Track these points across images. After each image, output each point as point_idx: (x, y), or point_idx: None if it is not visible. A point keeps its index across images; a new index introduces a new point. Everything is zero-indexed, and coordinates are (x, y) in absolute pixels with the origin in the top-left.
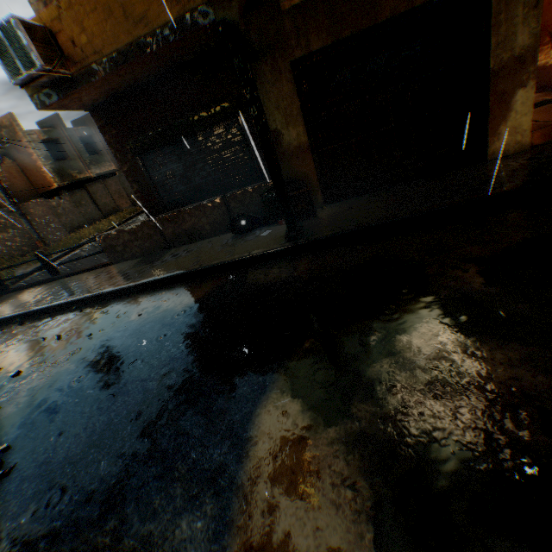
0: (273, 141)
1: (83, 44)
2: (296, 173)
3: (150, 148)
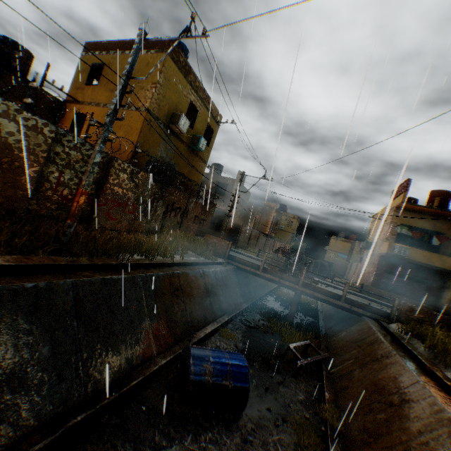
0: (448, 302)
1: (411, 255)
2: (449, 313)
3: (391, 274)
